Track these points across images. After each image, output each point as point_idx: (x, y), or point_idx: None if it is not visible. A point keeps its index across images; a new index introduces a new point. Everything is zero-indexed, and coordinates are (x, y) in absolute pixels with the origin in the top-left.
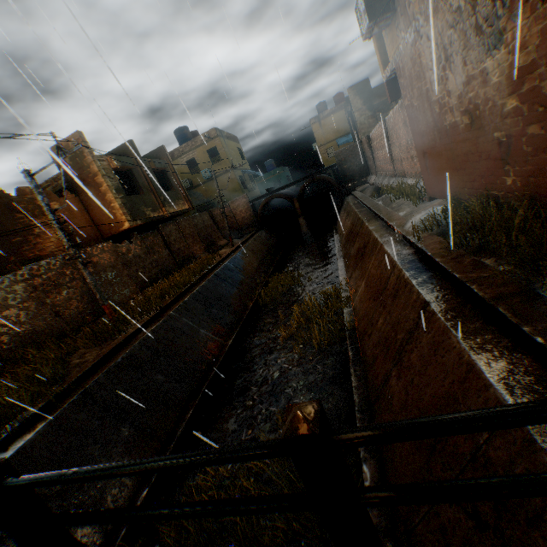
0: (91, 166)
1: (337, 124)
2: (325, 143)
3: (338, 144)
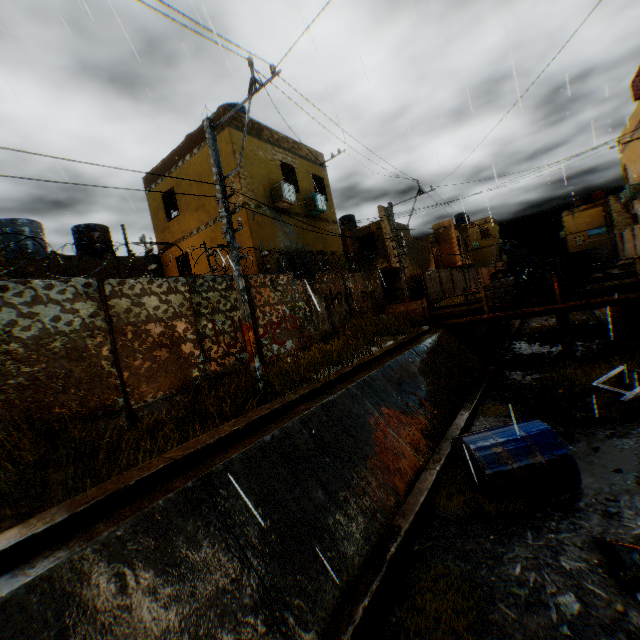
0: (451, 234)
1: (589, 218)
2: (573, 232)
3: (587, 235)
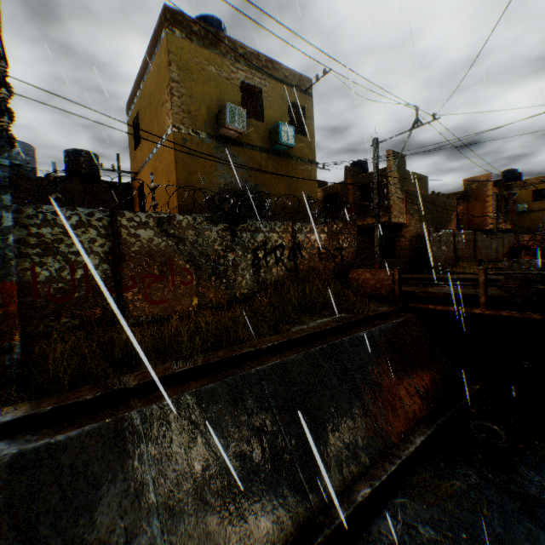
0: (486, 191)
1: None
2: None
3: None
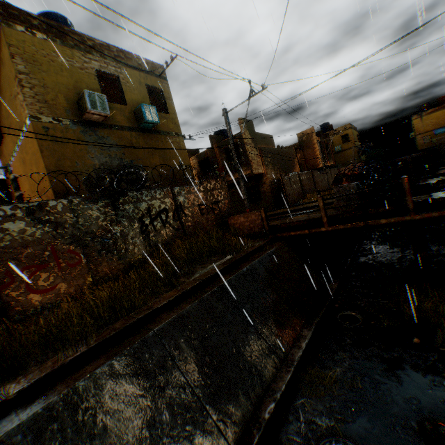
0: (313, 140)
1: (436, 119)
2: (421, 132)
3: (433, 134)
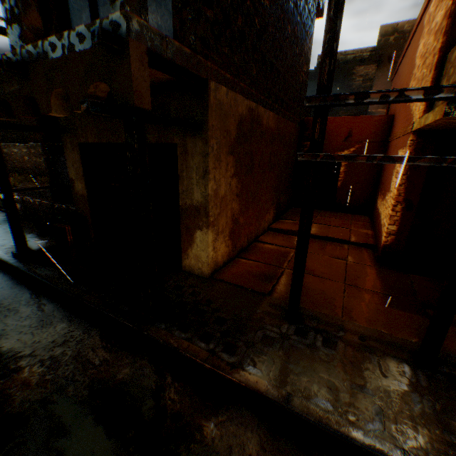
0: None
1: None
2: None
3: None
